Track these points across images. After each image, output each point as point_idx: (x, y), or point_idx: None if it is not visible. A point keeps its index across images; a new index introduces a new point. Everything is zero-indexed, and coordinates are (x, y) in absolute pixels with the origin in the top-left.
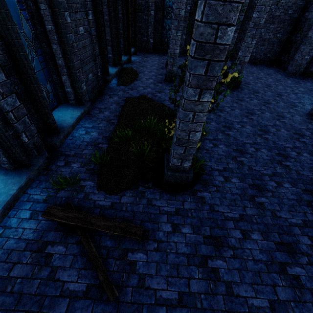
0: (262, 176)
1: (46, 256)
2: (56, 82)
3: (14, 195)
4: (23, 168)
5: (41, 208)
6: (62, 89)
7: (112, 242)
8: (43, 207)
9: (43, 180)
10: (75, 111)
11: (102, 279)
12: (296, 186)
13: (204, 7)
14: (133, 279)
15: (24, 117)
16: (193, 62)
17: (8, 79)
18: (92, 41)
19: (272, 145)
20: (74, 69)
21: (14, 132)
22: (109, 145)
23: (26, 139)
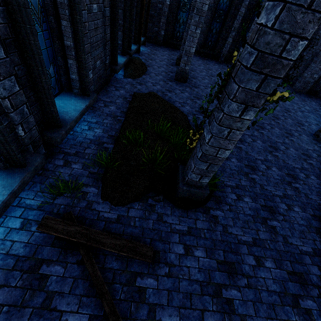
0: (274, 197)
1: (40, 277)
2: (61, 66)
3: (4, 202)
4: (16, 168)
5: (35, 216)
6: (66, 75)
7: (118, 264)
8: (37, 215)
9: (37, 181)
10: (79, 103)
11: (109, 311)
12: (305, 210)
13: (281, 11)
14: (143, 310)
15: (23, 105)
16: (247, 74)
17: (8, 57)
18: (104, 23)
19: (282, 163)
20: (83, 53)
21: (8, 123)
22: (116, 146)
23: (22, 132)
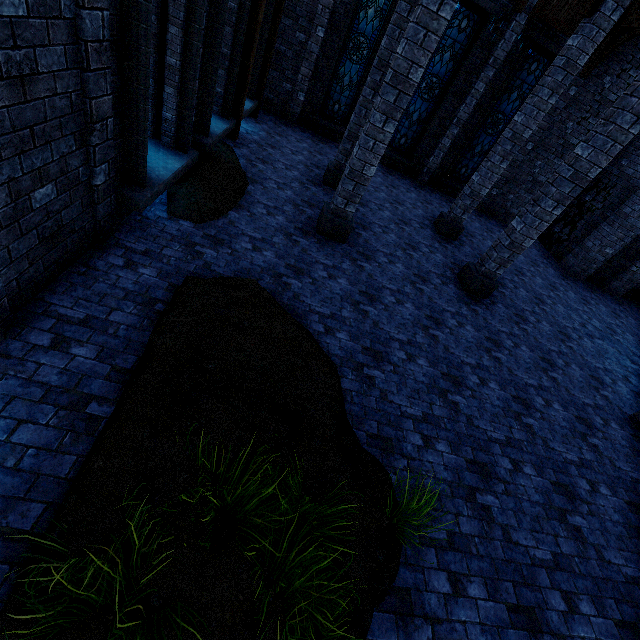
0: None
1: None
2: None
3: None
4: None
5: None
6: None
7: None
8: None
9: None
10: None
11: None
12: None
13: None
14: None
15: None
16: None
17: None
18: (80, 59)
19: (599, 569)
20: None
21: None
22: (5, 629)
23: None
